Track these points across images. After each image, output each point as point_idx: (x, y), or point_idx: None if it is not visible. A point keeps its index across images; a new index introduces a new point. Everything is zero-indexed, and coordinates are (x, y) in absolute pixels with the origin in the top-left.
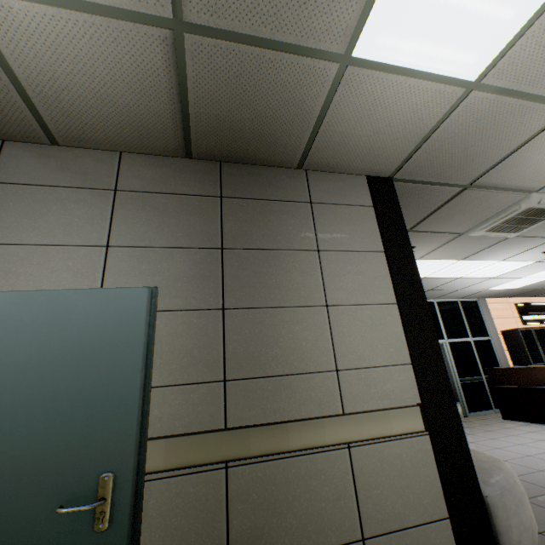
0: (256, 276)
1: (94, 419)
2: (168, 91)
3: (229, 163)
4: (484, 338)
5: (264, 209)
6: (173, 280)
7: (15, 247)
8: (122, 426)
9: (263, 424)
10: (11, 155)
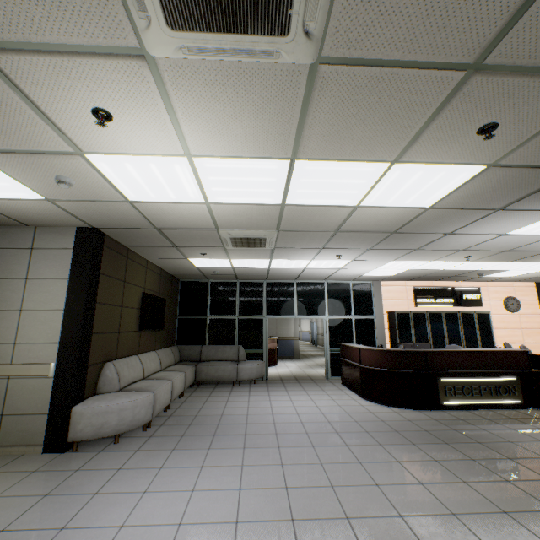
0: None
1: None
2: None
3: None
4: (368, 317)
5: (2, 254)
6: None
7: None
8: None
9: None
10: None
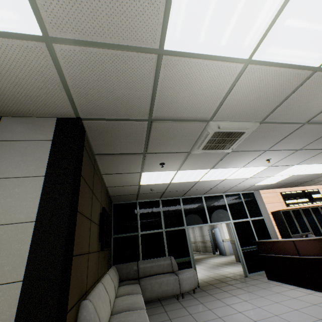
0: None
1: None
2: None
3: None
4: (259, 218)
5: None
6: None
7: None
8: None
9: None
10: None
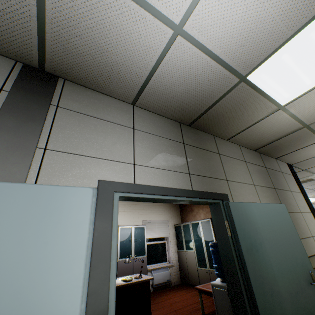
0: (285, 200)
1: (298, 252)
2: (280, 136)
3: (261, 154)
4: None
5: (275, 173)
6: (271, 200)
7: (236, 183)
8: (304, 255)
9: (312, 255)
10: (218, 142)
